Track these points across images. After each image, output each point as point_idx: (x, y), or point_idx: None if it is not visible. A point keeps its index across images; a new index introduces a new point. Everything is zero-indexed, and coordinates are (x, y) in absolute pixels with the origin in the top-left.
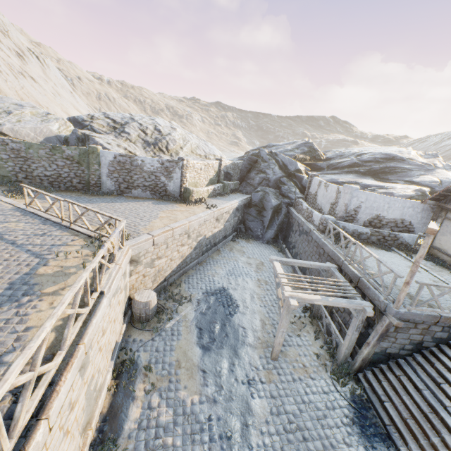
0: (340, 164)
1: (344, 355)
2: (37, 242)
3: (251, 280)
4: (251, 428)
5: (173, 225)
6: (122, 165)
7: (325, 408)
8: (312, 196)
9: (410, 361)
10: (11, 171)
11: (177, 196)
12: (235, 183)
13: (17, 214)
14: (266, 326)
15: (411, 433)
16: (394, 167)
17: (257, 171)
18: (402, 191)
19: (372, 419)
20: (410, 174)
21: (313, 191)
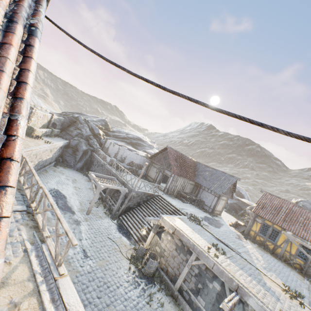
0: (119, 136)
1: (116, 210)
2: None
3: (71, 186)
4: (81, 233)
5: (32, 148)
6: None
7: (108, 226)
8: (106, 149)
9: (136, 209)
10: None
11: None
12: (58, 131)
13: None
14: (82, 204)
15: (134, 227)
16: (140, 143)
17: (75, 128)
18: (141, 154)
19: (123, 227)
20: (145, 148)
21: (107, 146)
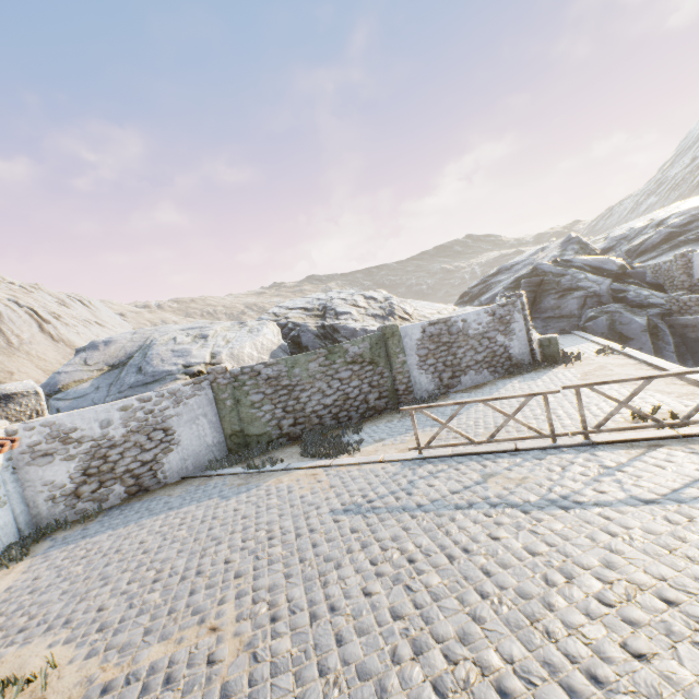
0: (645, 244)
1: None
2: (663, 480)
3: None
4: None
5: None
6: (437, 340)
7: None
8: None
9: None
10: (269, 421)
11: (529, 361)
12: None
13: (440, 467)
14: None
15: None
16: None
17: (558, 293)
18: None
19: None
20: None
21: None
